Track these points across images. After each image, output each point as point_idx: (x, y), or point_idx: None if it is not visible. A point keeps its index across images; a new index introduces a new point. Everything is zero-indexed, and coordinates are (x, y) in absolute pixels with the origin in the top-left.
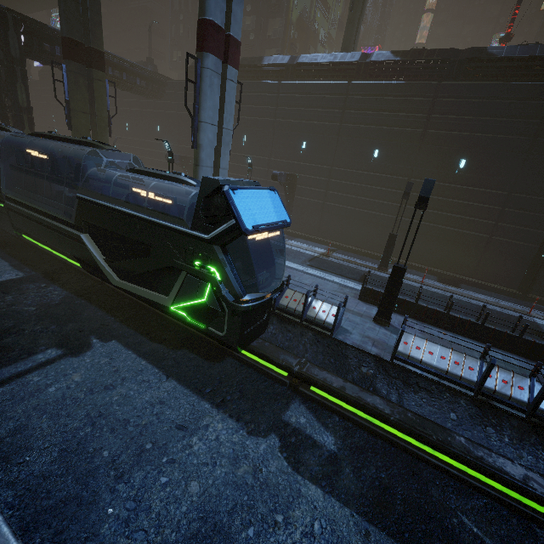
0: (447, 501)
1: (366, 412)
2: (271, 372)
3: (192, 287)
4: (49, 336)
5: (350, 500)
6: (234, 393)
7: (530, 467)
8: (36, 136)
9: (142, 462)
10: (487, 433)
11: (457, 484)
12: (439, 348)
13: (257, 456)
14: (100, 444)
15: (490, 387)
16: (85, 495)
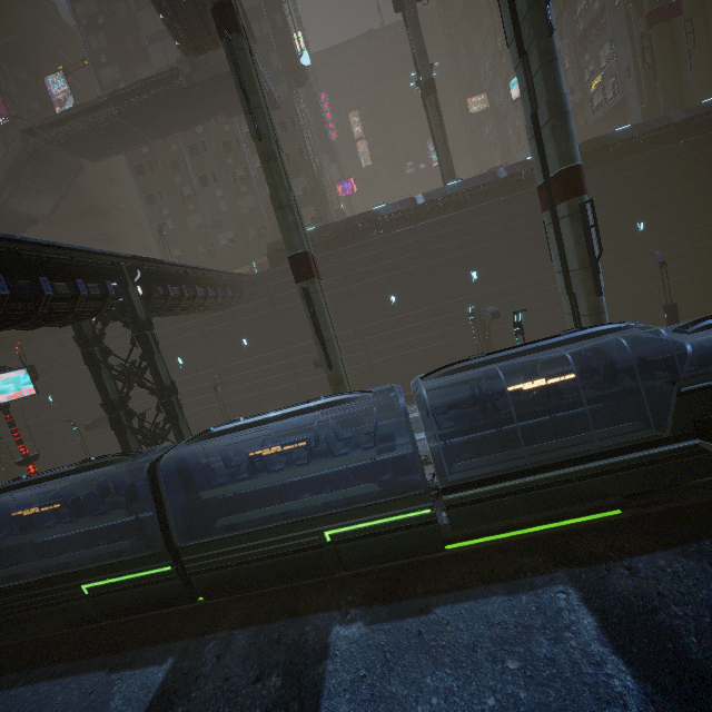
0: None
1: None
2: None
3: None
4: None
5: None
6: None
7: None
8: (456, 373)
9: None
10: None
11: None
12: None
13: None
14: None
15: None
16: None
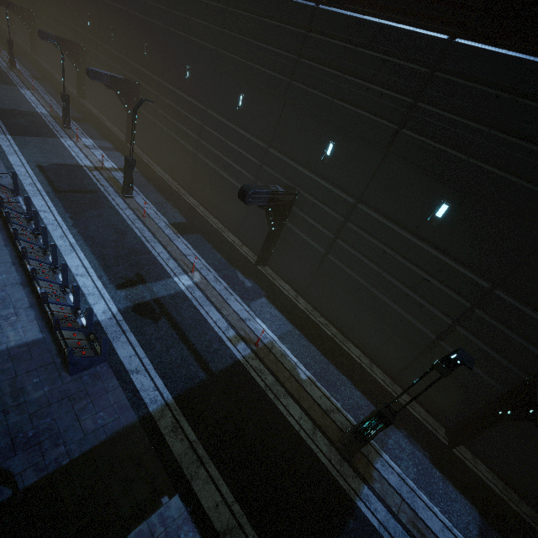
0: None
1: None
2: None
3: None
4: None
5: None
6: None
7: None
8: None
9: None
10: None
11: None
12: None
13: None
14: None
15: None
16: None
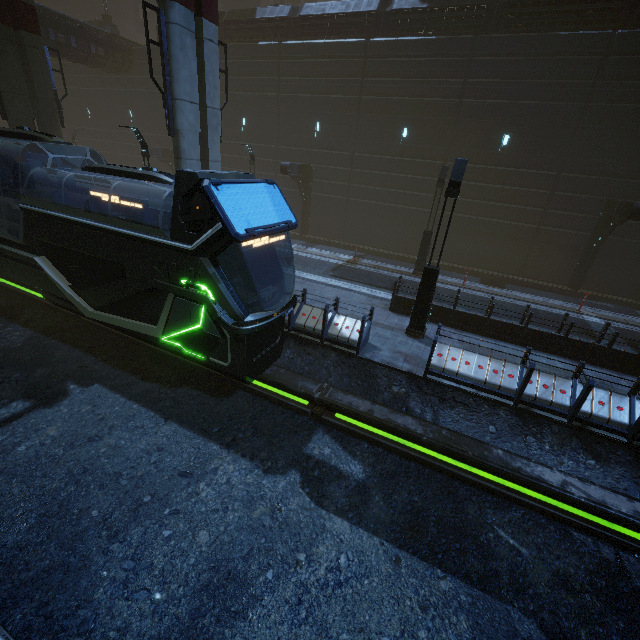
0: (483, 517)
1: (398, 435)
2: (289, 402)
3: (183, 312)
4: (13, 386)
5: (380, 528)
6: (246, 430)
7: (571, 473)
8: None
9: (140, 518)
10: (527, 443)
11: (495, 498)
12: (477, 357)
13: (276, 495)
14: (87, 503)
15: (530, 394)
16: (73, 561)
